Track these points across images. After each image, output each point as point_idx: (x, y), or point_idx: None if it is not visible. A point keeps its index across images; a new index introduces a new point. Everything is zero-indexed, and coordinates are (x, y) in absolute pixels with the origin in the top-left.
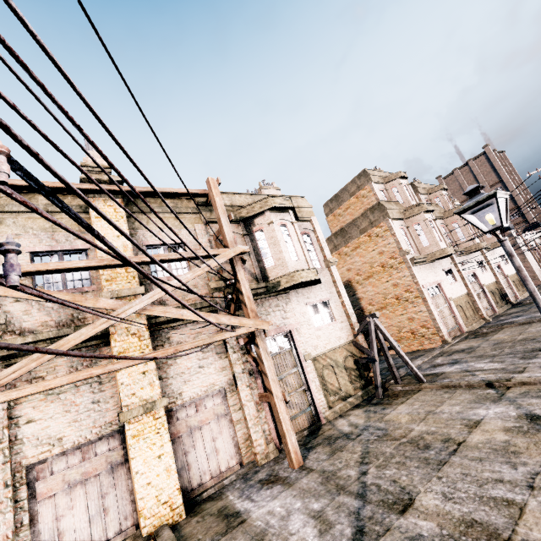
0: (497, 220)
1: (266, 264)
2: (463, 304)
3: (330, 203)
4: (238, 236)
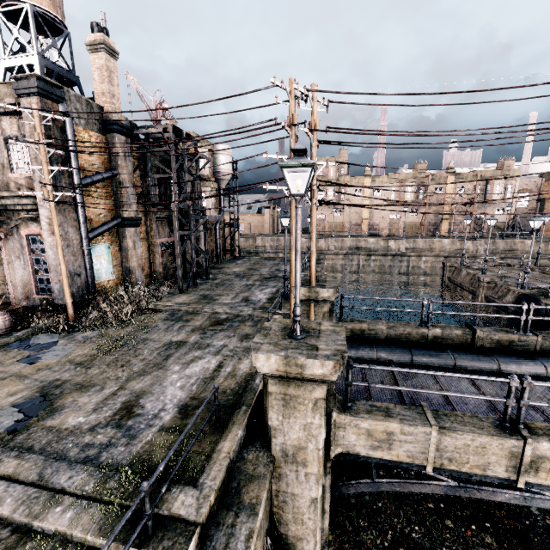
0: None
1: (486, 195)
2: None
3: None
4: (482, 185)
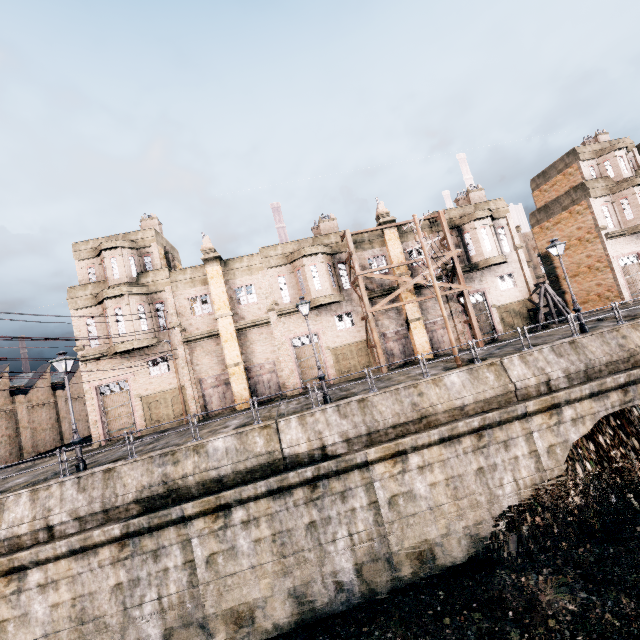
0: None
1: (470, 253)
2: None
3: (537, 179)
4: (453, 237)
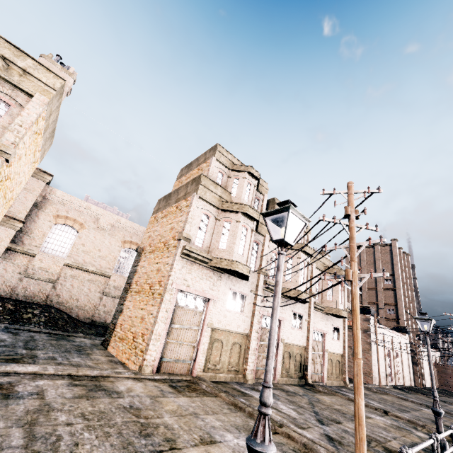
0: (375, 306)
1: None
2: (229, 343)
3: (185, 169)
4: None
